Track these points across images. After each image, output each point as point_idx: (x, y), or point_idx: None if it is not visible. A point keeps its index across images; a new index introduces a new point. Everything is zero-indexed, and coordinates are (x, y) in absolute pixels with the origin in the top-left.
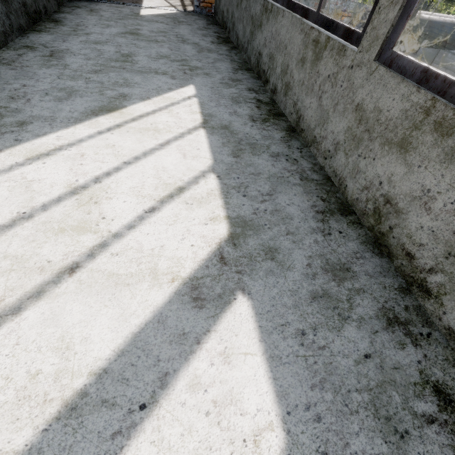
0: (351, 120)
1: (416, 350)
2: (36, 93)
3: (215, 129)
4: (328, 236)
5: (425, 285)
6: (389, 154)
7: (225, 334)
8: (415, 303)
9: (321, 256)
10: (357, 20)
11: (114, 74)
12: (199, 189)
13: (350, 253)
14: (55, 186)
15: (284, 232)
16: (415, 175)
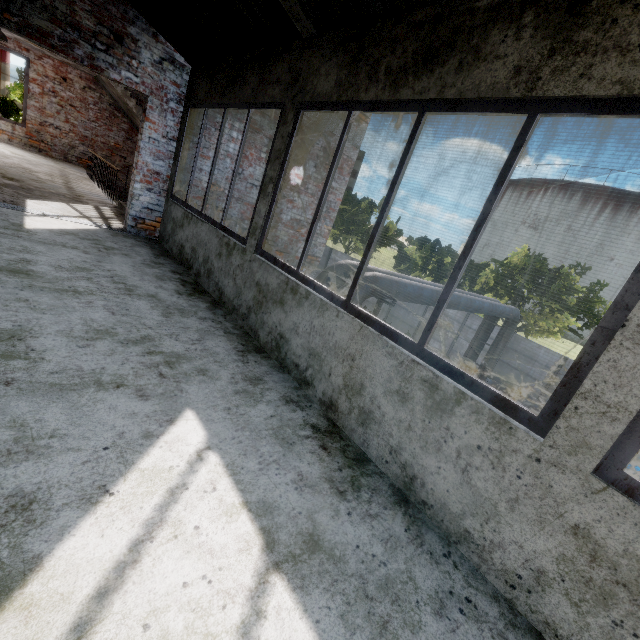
0: (567, 546)
1: None
2: None
3: (300, 563)
4: None
5: None
6: None
7: None
8: None
9: None
10: (334, 270)
11: None
12: None
13: None
14: None
15: None
16: None
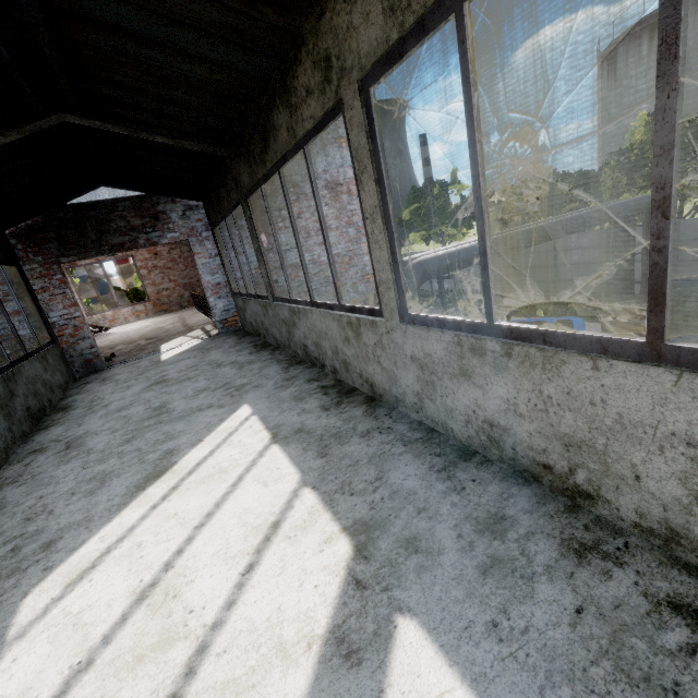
0: (415, 370)
1: (625, 571)
2: (59, 499)
3: (288, 438)
4: (463, 491)
5: (581, 490)
6: (461, 385)
7: (404, 682)
8: (592, 517)
9: (467, 518)
10: None
11: (151, 433)
12: (297, 513)
13: (496, 498)
14: (114, 603)
15: (415, 513)
16: (490, 392)
